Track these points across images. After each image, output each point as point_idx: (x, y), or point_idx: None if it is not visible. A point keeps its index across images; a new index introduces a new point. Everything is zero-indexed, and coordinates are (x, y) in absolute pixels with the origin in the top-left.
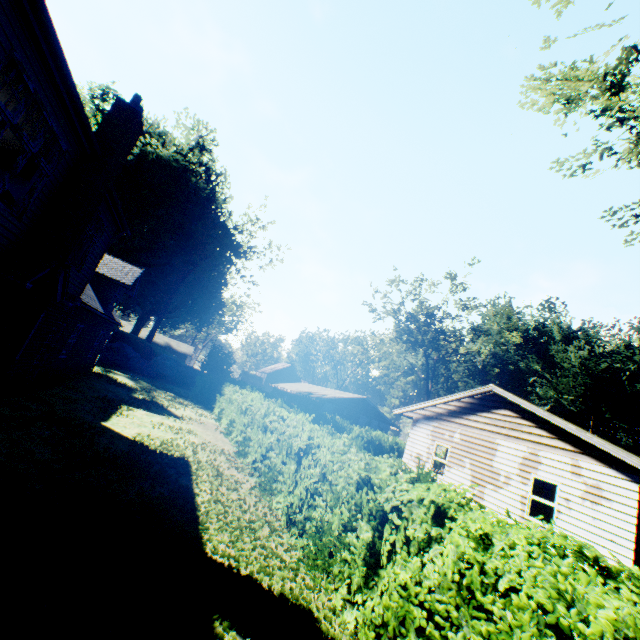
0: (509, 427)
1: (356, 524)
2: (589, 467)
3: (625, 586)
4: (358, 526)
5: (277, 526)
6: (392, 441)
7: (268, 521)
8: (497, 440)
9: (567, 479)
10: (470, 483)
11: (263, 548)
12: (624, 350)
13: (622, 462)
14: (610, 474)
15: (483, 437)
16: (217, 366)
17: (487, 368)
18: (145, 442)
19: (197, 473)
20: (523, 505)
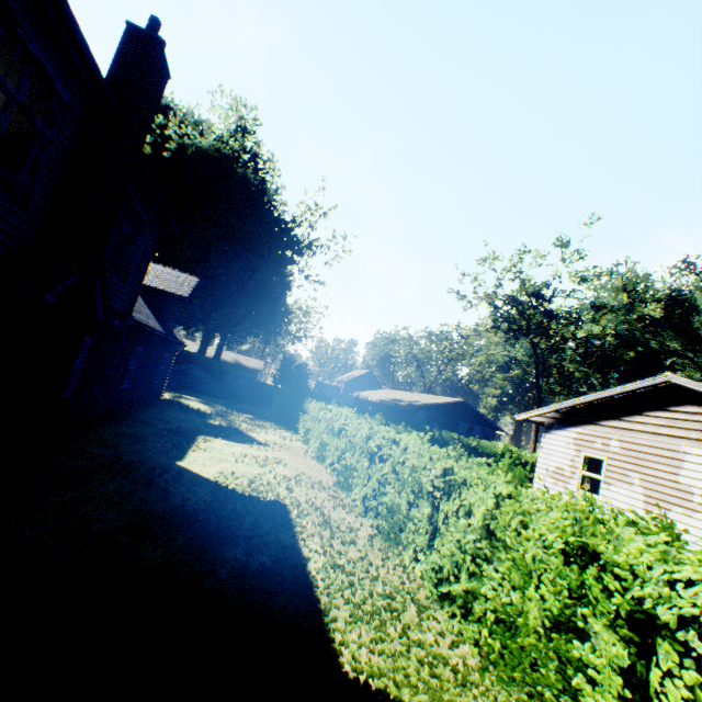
0: (701, 429)
1: (584, 627)
2: None
3: None
4: (590, 631)
5: (422, 599)
6: (504, 449)
7: (409, 592)
8: (683, 447)
9: None
10: (643, 505)
11: (419, 647)
12: None
13: None
14: None
15: (658, 444)
16: (292, 380)
17: (617, 353)
18: (230, 484)
19: (299, 522)
20: None
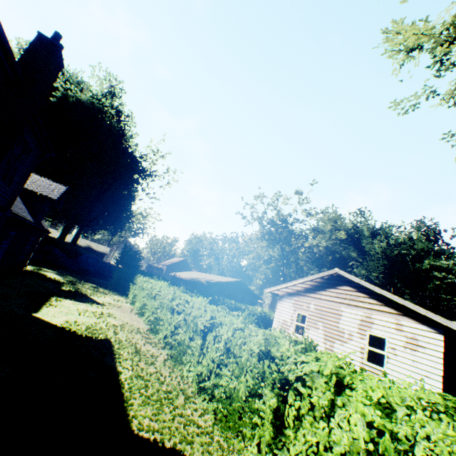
0: (350, 298)
1: (262, 392)
2: (408, 325)
3: None
4: (264, 393)
5: (190, 393)
6: (261, 311)
7: (182, 389)
8: (341, 308)
9: (393, 334)
10: (323, 340)
11: (181, 416)
12: (408, 241)
13: (431, 320)
14: (423, 329)
15: (331, 306)
16: (129, 262)
17: (324, 256)
18: (72, 328)
19: (119, 352)
20: (362, 354)
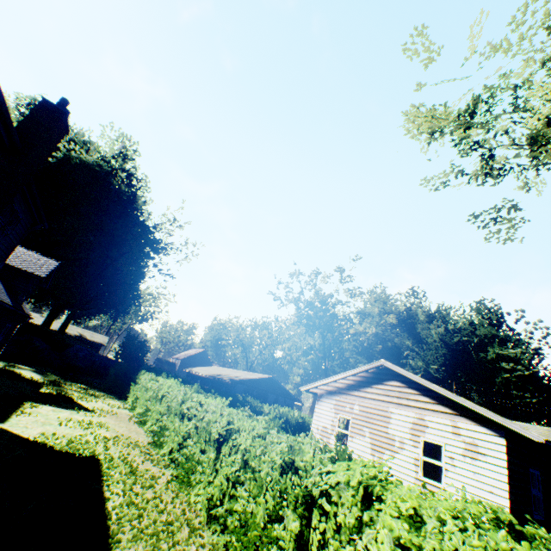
0: (399, 396)
1: (283, 514)
2: (465, 427)
3: (540, 548)
4: (285, 516)
5: (197, 524)
6: (298, 416)
7: (187, 519)
8: (390, 408)
9: (450, 439)
10: (371, 450)
11: None
12: (469, 326)
13: (490, 420)
14: (482, 431)
15: (378, 407)
16: (132, 354)
17: (372, 345)
18: (49, 443)
19: (108, 472)
20: (417, 467)
